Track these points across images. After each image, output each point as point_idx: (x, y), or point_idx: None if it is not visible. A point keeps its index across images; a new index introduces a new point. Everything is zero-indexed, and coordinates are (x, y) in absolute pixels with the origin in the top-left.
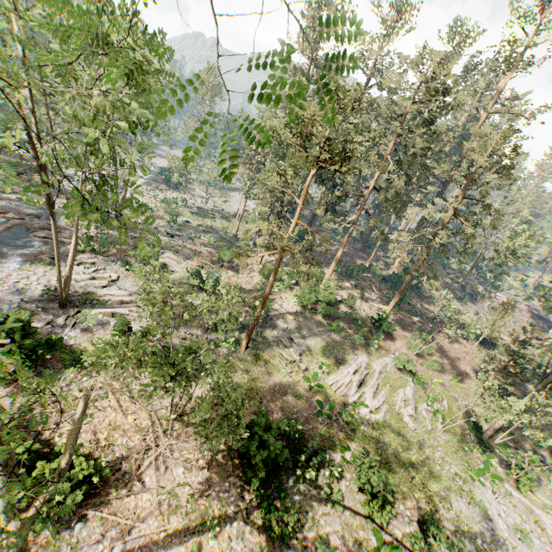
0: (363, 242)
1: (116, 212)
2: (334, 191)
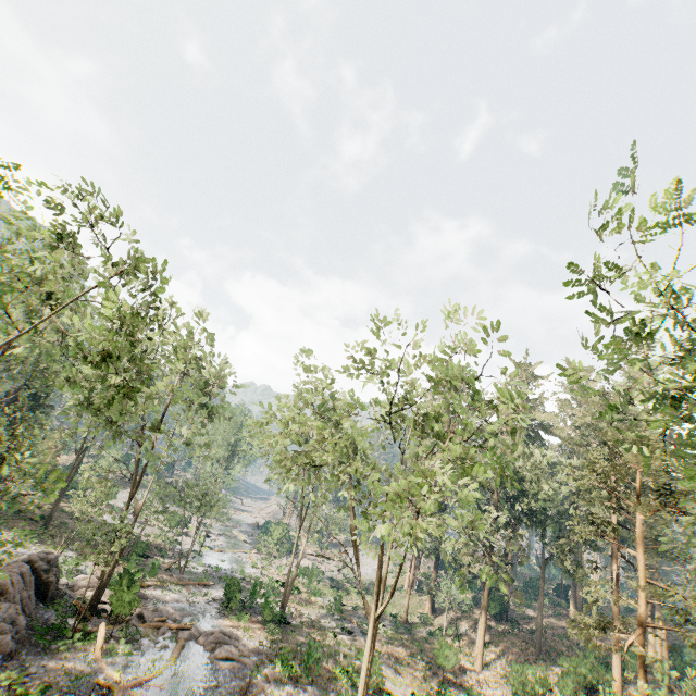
0: (576, 606)
1: (283, 599)
2: (544, 533)
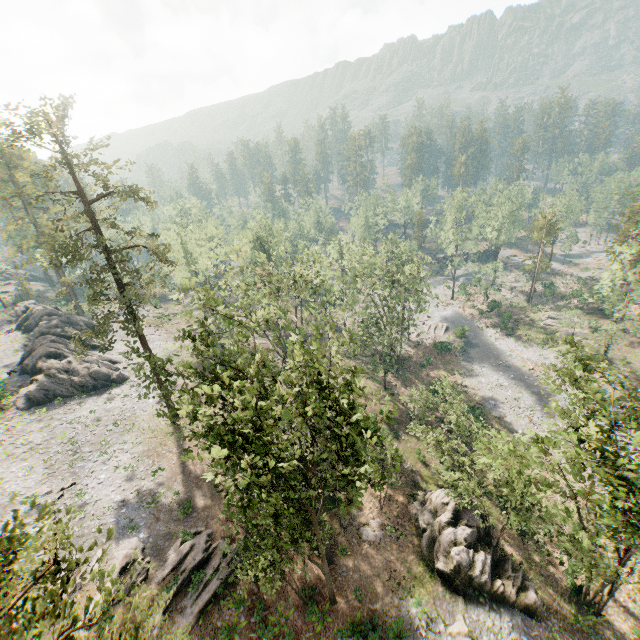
0: None
1: None
2: None
